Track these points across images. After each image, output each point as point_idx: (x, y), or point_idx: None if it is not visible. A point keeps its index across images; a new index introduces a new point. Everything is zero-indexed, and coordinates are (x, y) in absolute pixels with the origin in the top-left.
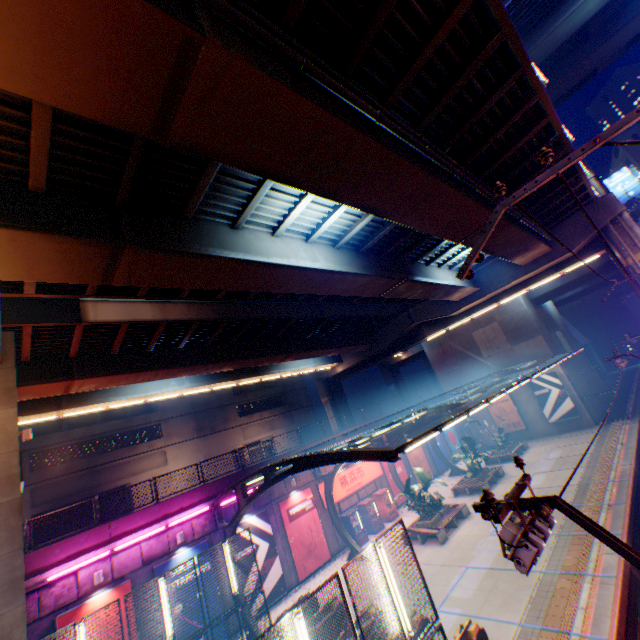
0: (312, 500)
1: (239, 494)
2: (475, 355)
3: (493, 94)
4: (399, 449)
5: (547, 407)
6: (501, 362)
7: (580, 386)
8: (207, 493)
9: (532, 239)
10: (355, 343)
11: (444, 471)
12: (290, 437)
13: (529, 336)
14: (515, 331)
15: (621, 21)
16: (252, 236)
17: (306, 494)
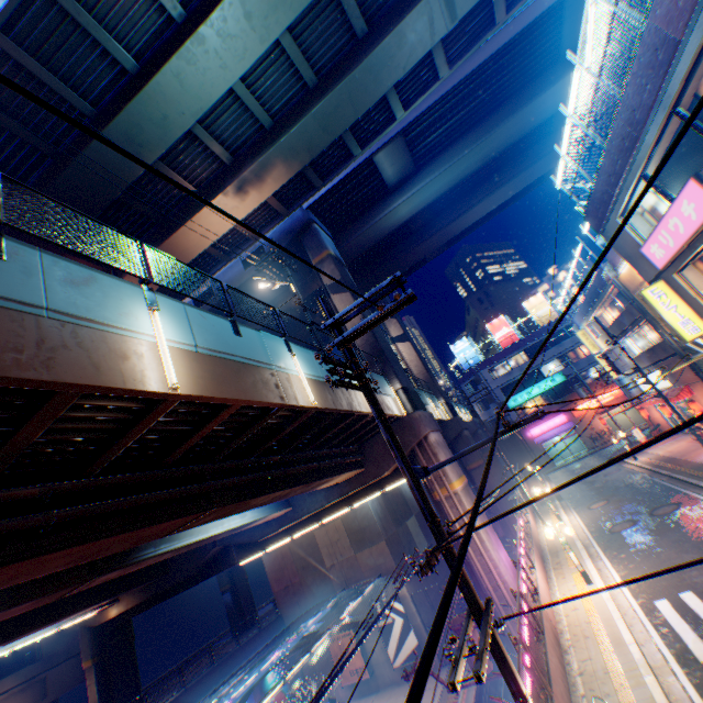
0: None
1: None
2: (318, 562)
3: (30, 418)
4: None
5: (392, 644)
6: (346, 574)
7: (430, 599)
8: None
9: (323, 478)
10: (119, 589)
11: None
12: None
13: (374, 540)
14: (360, 532)
15: (435, 227)
16: None
17: None
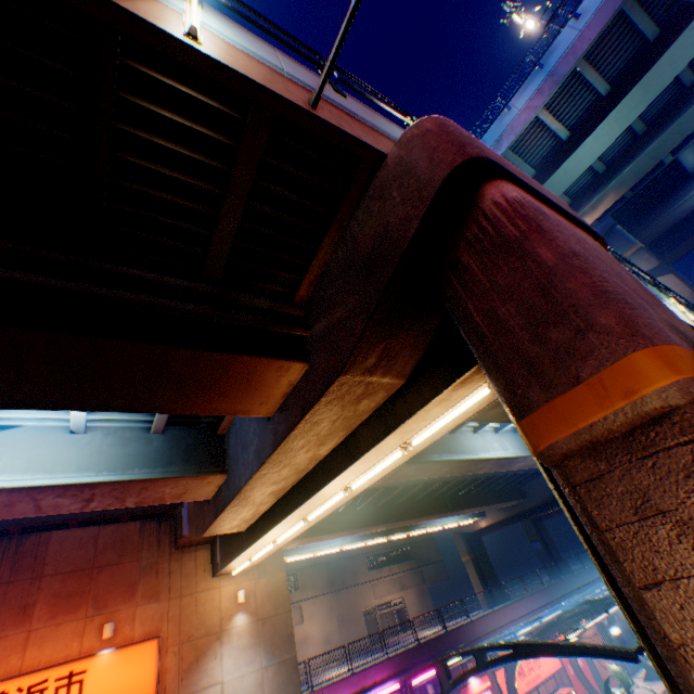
0: (491, 691)
1: (440, 674)
2: None
3: None
4: (637, 650)
5: None
6: None
7: None
8: (393, 667)
9: None
10: (504, 498)
11: (634, 671)
12: (422, 599)
13: None
14: None
15: None
16: (462, 436)
17: (483, 682)
